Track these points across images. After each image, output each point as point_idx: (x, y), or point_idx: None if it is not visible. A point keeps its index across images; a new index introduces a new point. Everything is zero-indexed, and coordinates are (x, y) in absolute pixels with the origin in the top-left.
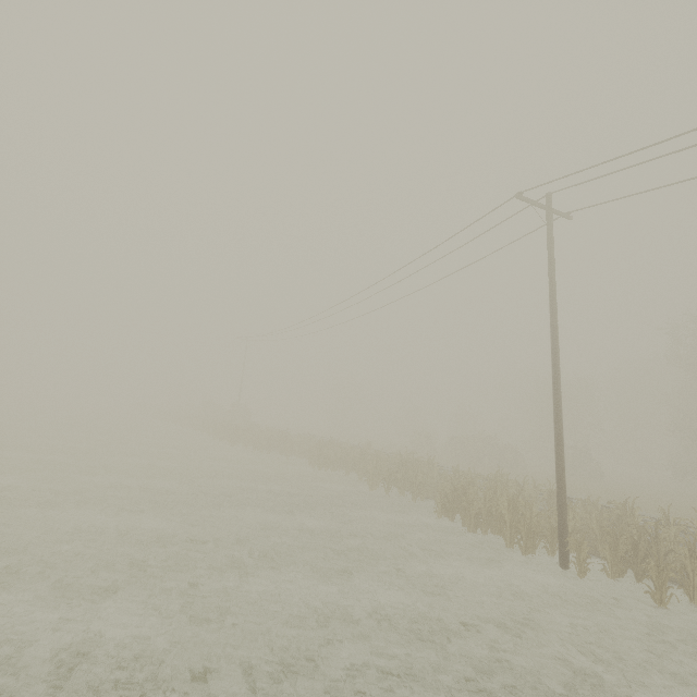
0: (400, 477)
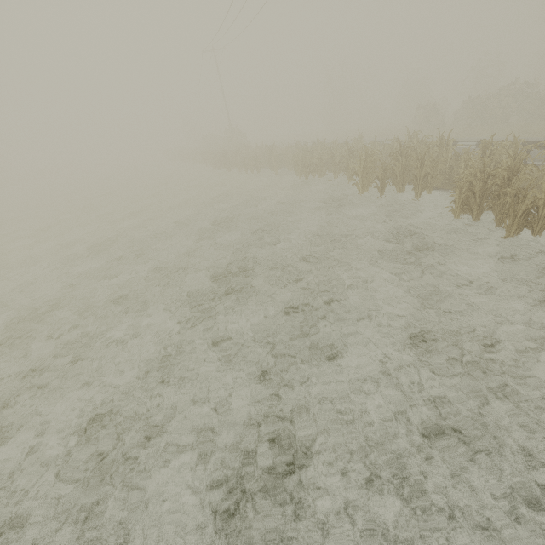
0: (398, 171)
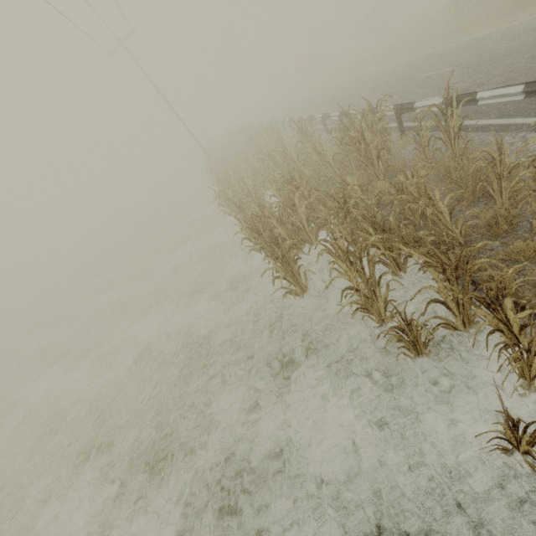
0: None
